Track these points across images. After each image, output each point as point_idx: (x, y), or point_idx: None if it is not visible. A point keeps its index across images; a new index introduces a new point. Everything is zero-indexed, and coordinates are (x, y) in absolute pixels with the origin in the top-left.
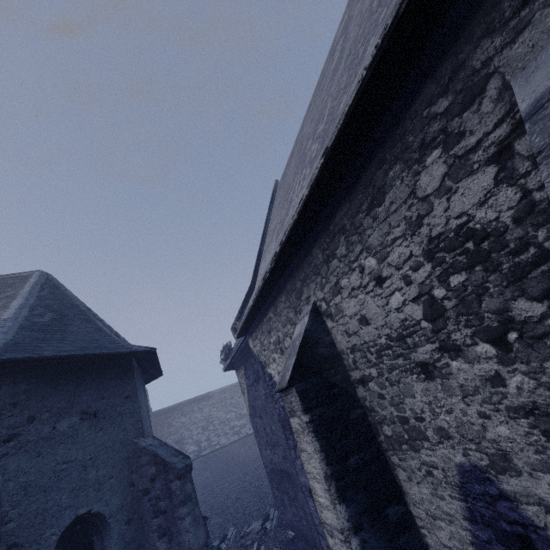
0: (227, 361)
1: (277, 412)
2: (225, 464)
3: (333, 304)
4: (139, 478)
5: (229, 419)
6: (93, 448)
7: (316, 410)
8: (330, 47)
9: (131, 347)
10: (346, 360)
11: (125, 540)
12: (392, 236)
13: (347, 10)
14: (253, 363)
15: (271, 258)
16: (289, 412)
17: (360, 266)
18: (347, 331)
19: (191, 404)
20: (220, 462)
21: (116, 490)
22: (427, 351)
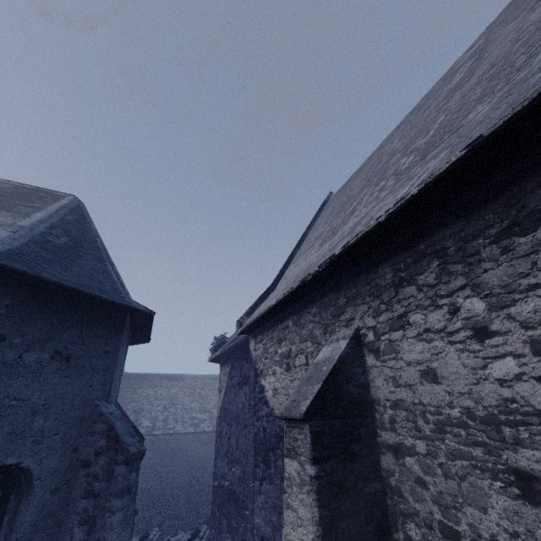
0: (216, 352)
1: (254, 431)
2: (172, 452)
3: (387, 339)
4: (85, 445)
5: (192, 409)
6: (51, 393)
7: (327, 464)
8: (444, 73)
9: (131, 302)
10: (380, 413)
11: (44, 511)
12: (532, 280)
13: (483, 36)
14: (243, 365)
15: (316, 261)
16: (287, 449)
17: (452, 305)
18: (396, 378)
19: (162, 379)
20: (168, 448)
21: (56, 450)
22: (540, 459)
